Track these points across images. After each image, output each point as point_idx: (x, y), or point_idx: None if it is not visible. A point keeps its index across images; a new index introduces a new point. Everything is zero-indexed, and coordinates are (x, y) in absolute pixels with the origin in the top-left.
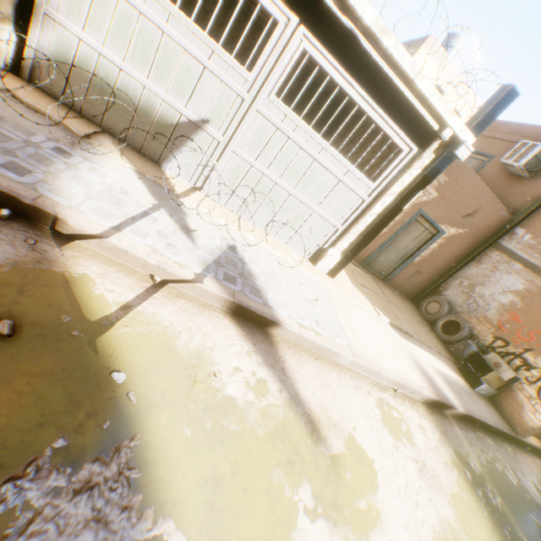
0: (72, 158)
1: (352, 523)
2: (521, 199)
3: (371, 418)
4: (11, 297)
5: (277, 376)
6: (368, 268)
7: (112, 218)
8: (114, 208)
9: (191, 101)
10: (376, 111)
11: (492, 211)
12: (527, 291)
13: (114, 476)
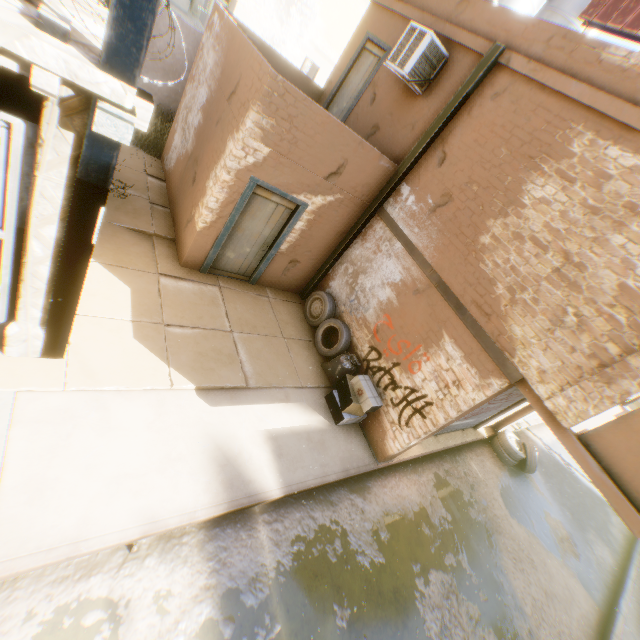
0: None
1: None
2: (413, 135)
3: None
4: None
5: None
6: (218, 271)
7: None
8: None
9: None
10: None
11: (367, 163)
12: (404, 283)
13: None
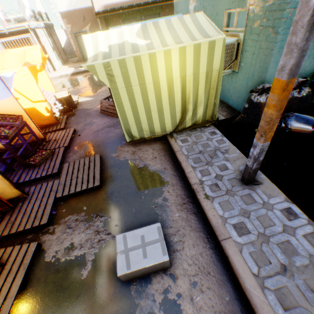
0: None
1: None
2: None
3: None
4: None
5: None
6: (87, 60)
7: None
8: None
9: None
10: (17, 37)
11: (87, 12)
12: None
13: None
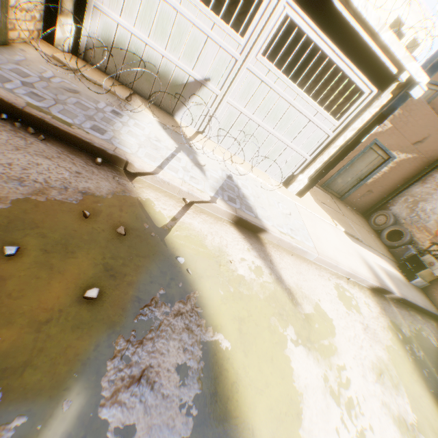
0: (123, 118)
1: (320, 351)
2: None
3: (330, 295)
4: (117, 213)
5: (267, 265)
6: (327, 189)
7: (156, 160)
8: (155, 152)
9: (197, 65)
10: (343, 61)
11: None
12: None
13: (190, 310)
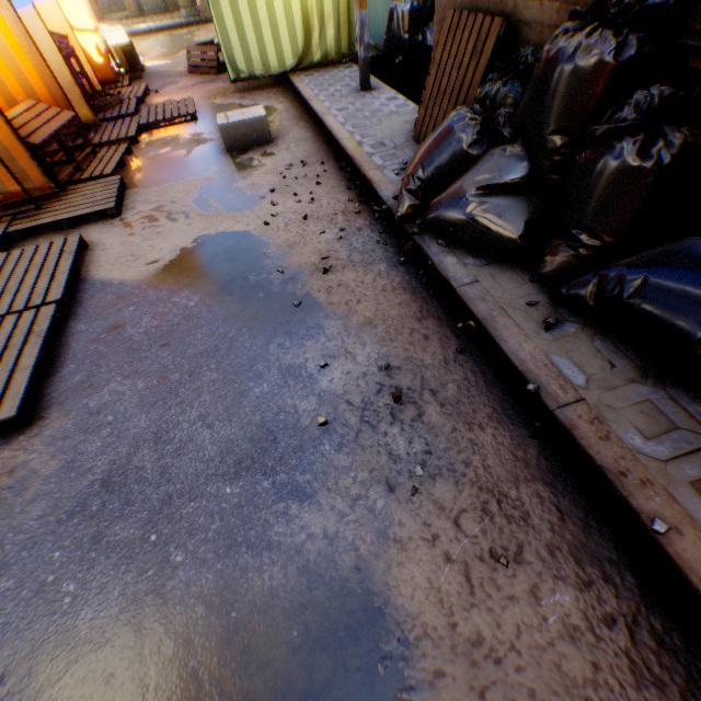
0: None
1: None
2: None
3: None
4: None
5: None
6: (148, 16)
7: None
8: None
9: None
10: None
11: None
12: None
13: None
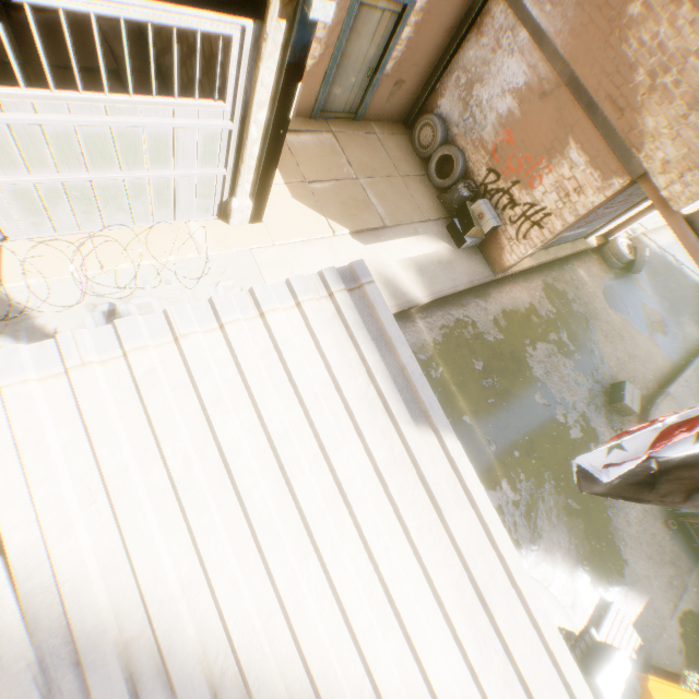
0: None
1: None
2: None
3: None
4: None
5: None
6: (326, 116)
7: None
8: None
9: None
10: (131, 4)
11: None
12: (528, 88)
13: None
